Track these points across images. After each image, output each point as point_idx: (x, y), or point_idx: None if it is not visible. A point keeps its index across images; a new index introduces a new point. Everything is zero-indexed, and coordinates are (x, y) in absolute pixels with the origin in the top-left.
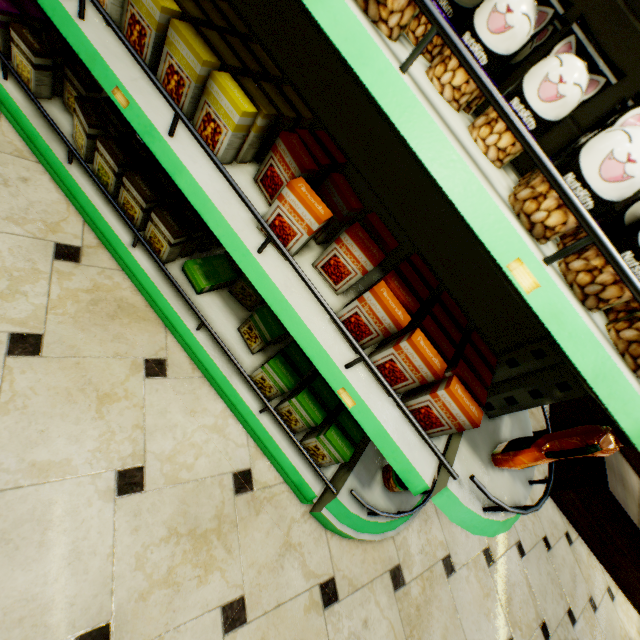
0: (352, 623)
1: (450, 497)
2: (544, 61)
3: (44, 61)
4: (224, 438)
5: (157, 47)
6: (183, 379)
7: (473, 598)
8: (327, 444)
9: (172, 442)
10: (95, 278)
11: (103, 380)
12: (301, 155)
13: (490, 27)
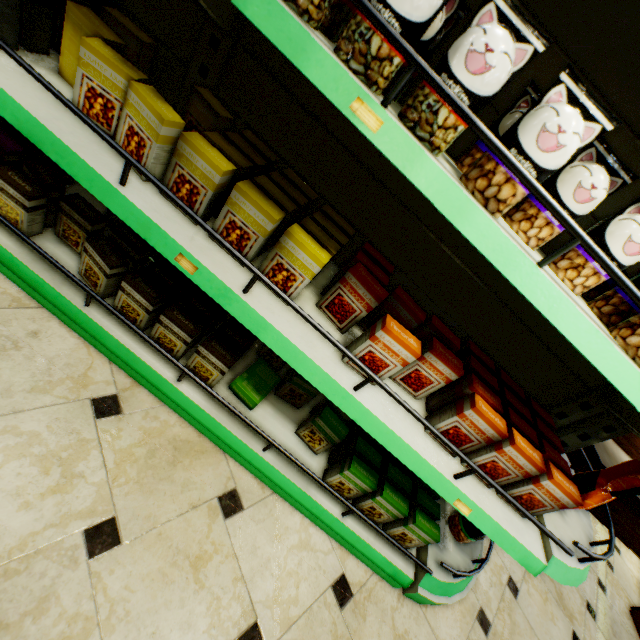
0: None
1: (557, 563)
2: (622, 222)
3: (38, 201)
4: (312, 552)
5: (210, 202)
6: (258, 504)
7: (538, 609)
8: (417, 530)
9: (272, 580)
10: (142, 425)
11: (189, 542)
12: (374, 286)
13: (576, 199)
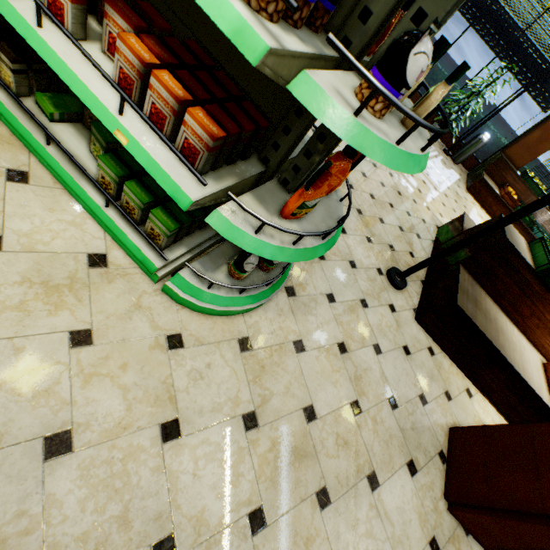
0: (195, 364)
1: (220, 218)
2: None
3: None
4: (81, 231)
5: None
6: (44, 188)
7: (321, 370)
8: (155, 221)
9: (30, 225)
10: None
11: None
12: None
13: None
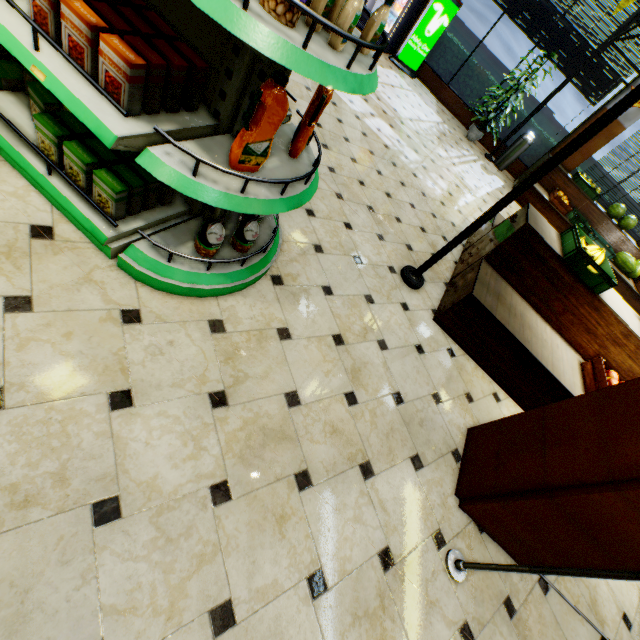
0: (155, 340)
1: (152, 158)
2: None
3: None
4: (24, 203)
5: None
6: None
7: (310, 359)
8: (100, 183)
9: None
10: None
11: None
12: None
13: None
